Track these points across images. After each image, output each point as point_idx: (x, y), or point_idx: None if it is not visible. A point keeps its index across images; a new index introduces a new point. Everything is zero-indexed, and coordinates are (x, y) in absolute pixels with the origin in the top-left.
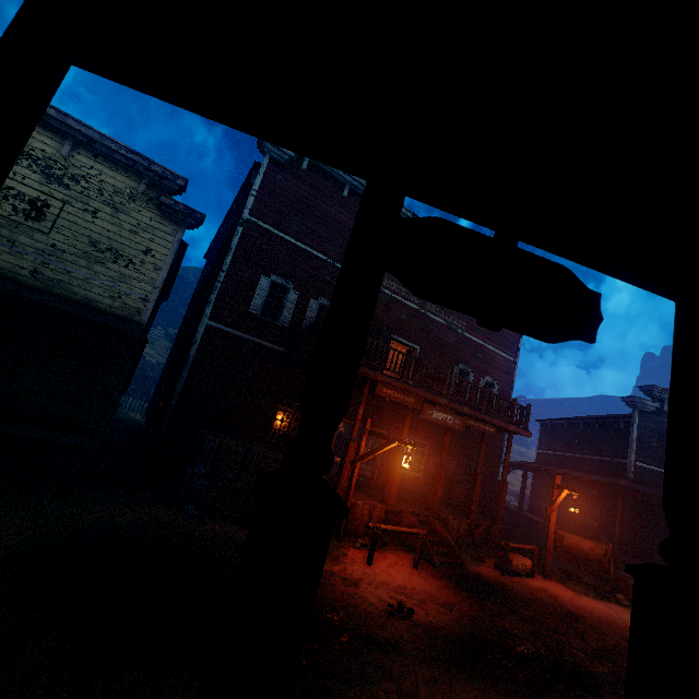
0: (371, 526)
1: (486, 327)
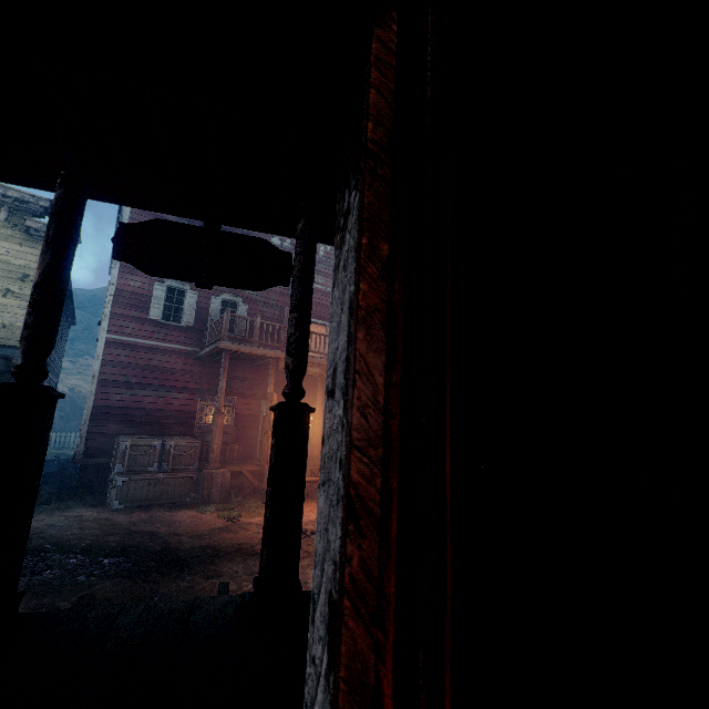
0: None
1: (201, 287)
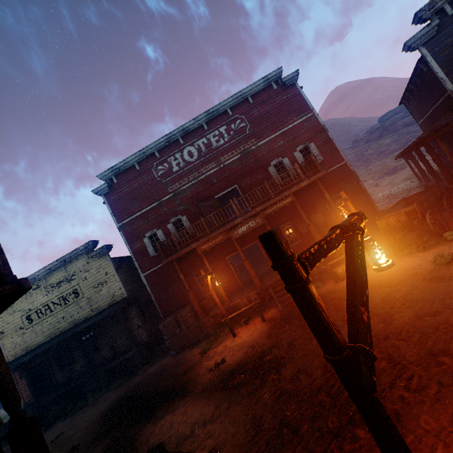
0: (223, 321)
1: None
